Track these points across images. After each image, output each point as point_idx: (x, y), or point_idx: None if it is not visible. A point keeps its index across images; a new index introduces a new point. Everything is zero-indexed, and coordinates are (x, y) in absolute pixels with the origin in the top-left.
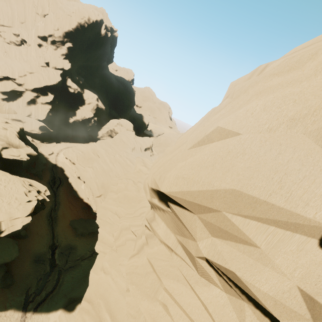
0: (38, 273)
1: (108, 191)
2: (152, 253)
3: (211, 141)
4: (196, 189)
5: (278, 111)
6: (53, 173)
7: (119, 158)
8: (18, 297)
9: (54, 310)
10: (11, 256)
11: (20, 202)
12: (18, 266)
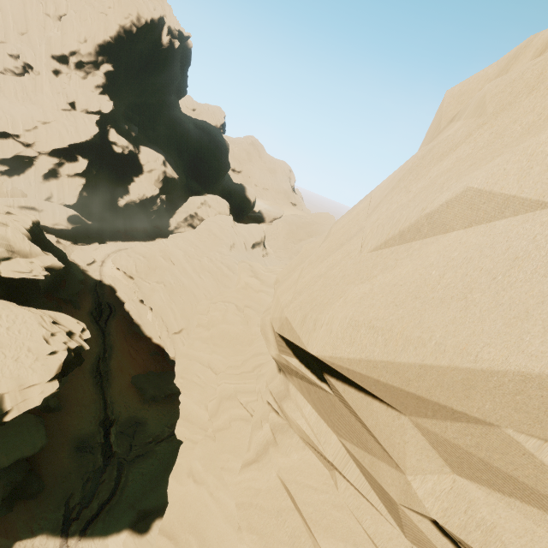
0: (84, 469)
1: (193, 322)
2: (289, 469)
3: (442, 229)
4: (414, 361)
5: None
6: (97, 296)
7: (209, 264)
8: (53, 513)
9: (115, 532)
10: (34, 446)
11: (36, 355)
12: (49, 459)
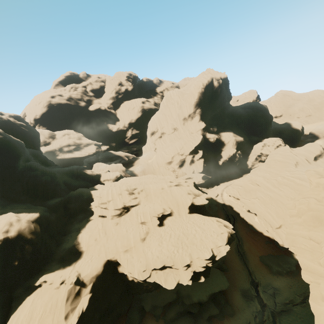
0: (251, 309)
1: (287, 220)
2: None
3: None
4: None
5: None
6: (225, 211)
7: (283, 180)
8: None
9: None
10: (224, 285)
11: (216, 234)
12: (232, 297)
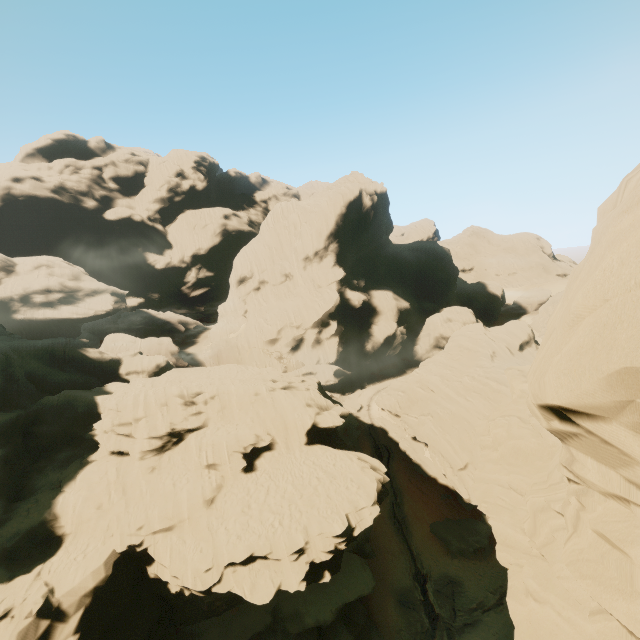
0: (413, 628)
1: (477, 454)
2: (596, 517)
3: (581, 318)
4: (587, 383)
5: (637, 261)
6: (373, 439)
7: (472, 383)
8: None
9: None
10: (366, 585)
11: (357, 484)
12: (379, 609)
